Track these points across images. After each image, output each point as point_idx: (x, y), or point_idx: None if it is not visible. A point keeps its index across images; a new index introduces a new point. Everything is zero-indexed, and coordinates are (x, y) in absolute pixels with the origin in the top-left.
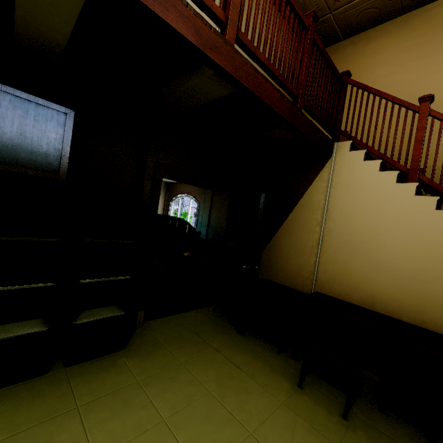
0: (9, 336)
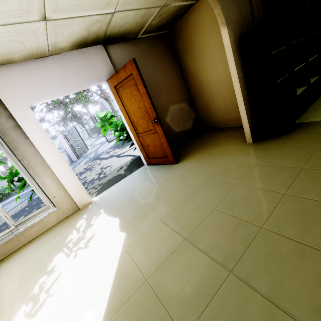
0: (314, 80)
